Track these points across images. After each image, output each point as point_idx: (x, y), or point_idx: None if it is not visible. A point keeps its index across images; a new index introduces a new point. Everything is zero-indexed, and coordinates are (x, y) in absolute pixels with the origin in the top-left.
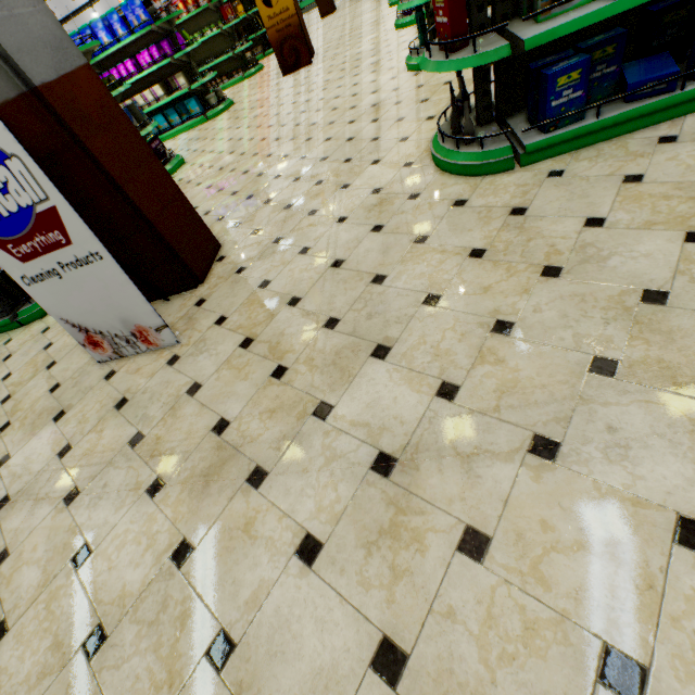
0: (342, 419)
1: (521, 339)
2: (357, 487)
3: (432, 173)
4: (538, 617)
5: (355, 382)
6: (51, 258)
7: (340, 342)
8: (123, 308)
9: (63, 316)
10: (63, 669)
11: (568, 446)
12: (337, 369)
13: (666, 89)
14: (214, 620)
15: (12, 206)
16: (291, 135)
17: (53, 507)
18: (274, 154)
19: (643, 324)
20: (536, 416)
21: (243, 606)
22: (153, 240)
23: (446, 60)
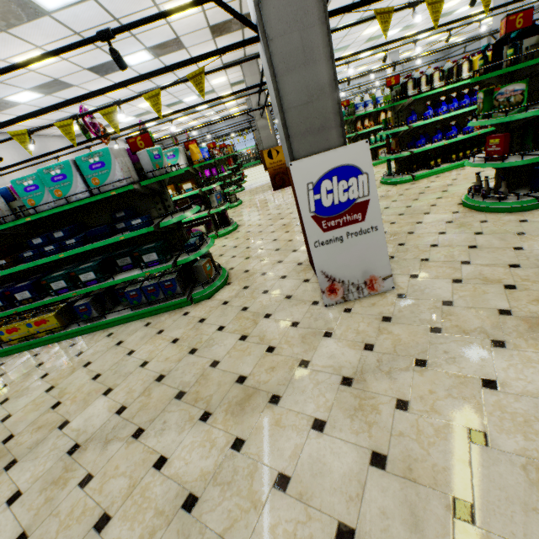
0: None
1: None
2: None
3: (480, 213)
4: None
5: None
6: (344, 230)
7: (536, 271)
8: (369, 263)
9: (323, 269)
10: None
11: None
12: None
13: None
14: None
15: (343, 199)
16: None
17: (411, 371)
18: None
19: None
20: None
21: None
22: None
23: (503, 162)
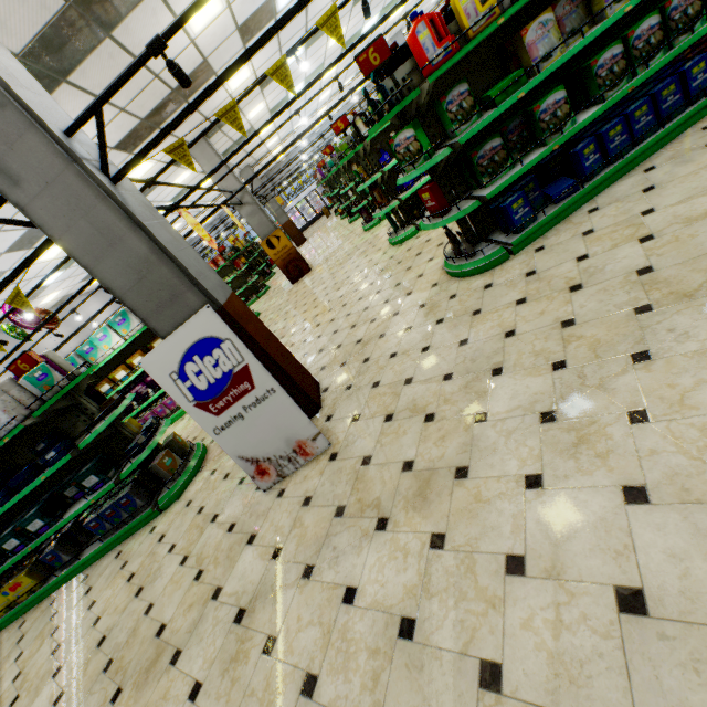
0: (499, 414)
1: (584, 322)
2: (539, 436)
3: (456, 282)
4: (703, 422)
5: (492, 393)
6: (238, 405)
7: (463, 382)
8: (287, 429)
9: (240, 454)
10: (392, 660)
11: (653, 349)
12: (472, 395)
13: (574, 191)
14: (495, 555)
15: (218, 374)
16: (327, 308)
17: (295, 587)
18: (321, 323)
19: (648, 283)
20: (624, 347)
21: (511, 535)
22: (287, 383)
23: (443, 220)
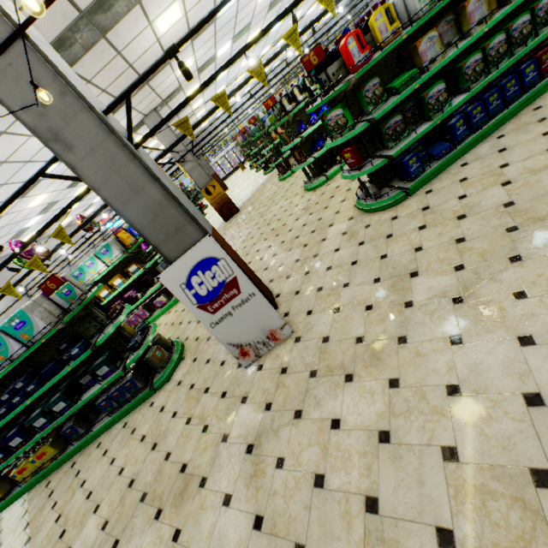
0: (421, 301)
1: (472, 239)
2: (454, 312)
3: (367, 216)
4: None
5: (413, 288)
6: (228, 306)
7: (389, 283)
8: (263, 322)
9: (228, 341)
10: (378, 456)
11: (523, 254)
12: (399, 290)
13: (450, 151)
14: (438, 386)
15: (215, 284)
16: (262, 238)
17: (291, 425)
18: (260, 249)
19: (512, 212)
20: (503, 253)
21: (447, 373)
22: None
23: (360, 172)
